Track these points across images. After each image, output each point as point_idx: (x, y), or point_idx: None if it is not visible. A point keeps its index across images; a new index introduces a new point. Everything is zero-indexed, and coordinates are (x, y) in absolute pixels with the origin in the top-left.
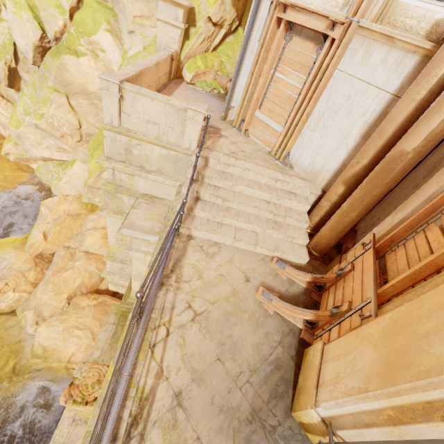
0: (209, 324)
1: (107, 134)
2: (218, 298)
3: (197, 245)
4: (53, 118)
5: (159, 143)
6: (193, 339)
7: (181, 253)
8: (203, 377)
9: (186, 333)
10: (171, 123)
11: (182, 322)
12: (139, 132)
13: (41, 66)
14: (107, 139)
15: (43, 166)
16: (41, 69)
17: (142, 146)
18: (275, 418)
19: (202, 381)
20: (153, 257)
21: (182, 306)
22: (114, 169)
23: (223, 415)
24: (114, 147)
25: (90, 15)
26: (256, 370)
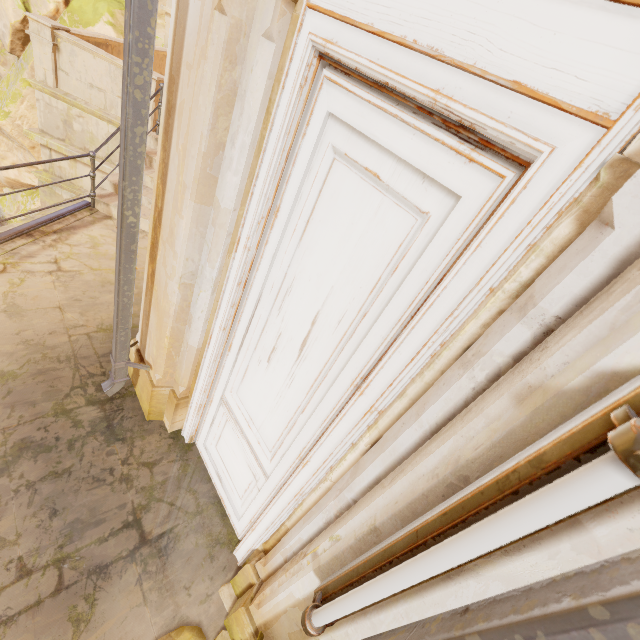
0: (73, 282)
1: (41, 96)
2: (106, 268)
3: (113, 225)
4: (23, 120)
5: (104, 116)
6: (37, 285)
7: (83, 224)
8: (23, 314)
9: (31, 278)
10: (119, 91)
11: (33, 270)
12: (82, 99)
13: (22, 56)
14: (41, 103)
15: (9, 196)
16: (21, 60)
17: (85, 118)
18: (100, 369)
19: (18, 315)
20: (37, 215)
21: (44, 259)
22: (51, 150)
23: (24, 346)
24: (50, 117)
25: (91, 4)
26: (108, 330)
